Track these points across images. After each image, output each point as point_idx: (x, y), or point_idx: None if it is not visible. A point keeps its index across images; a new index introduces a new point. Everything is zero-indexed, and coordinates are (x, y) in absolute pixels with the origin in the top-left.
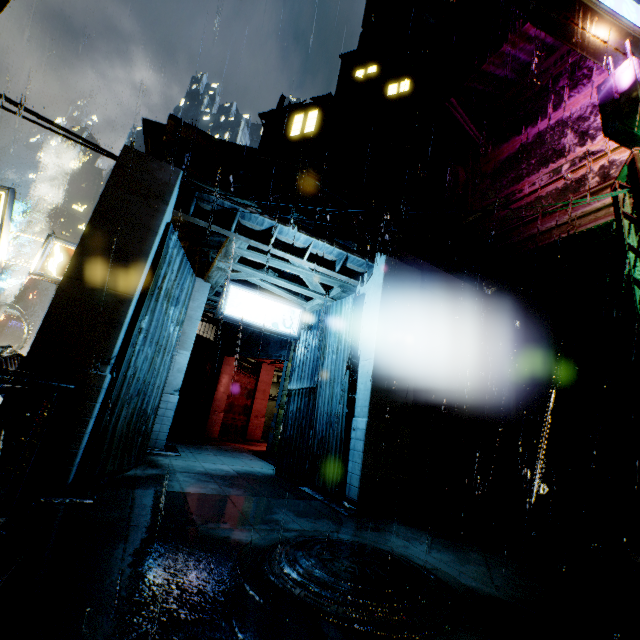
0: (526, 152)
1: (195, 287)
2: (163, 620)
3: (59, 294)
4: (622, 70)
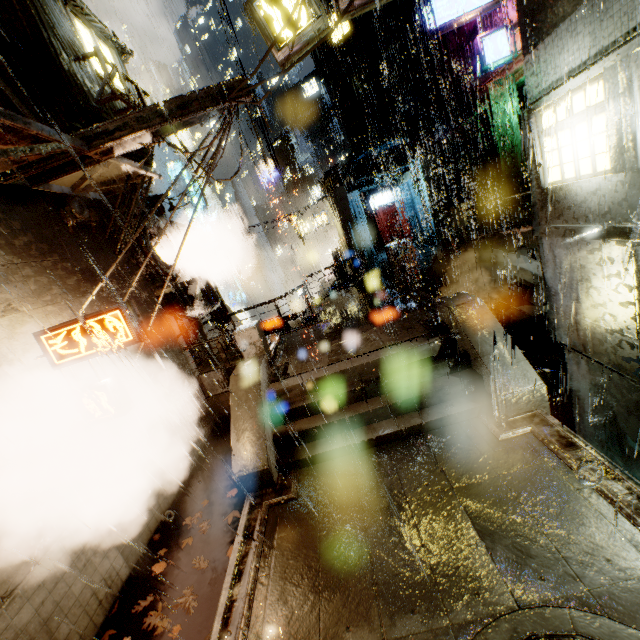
0: (476, 33)
1: (353, 196)
2: None
3: (345, 234)
4: (476, 42)
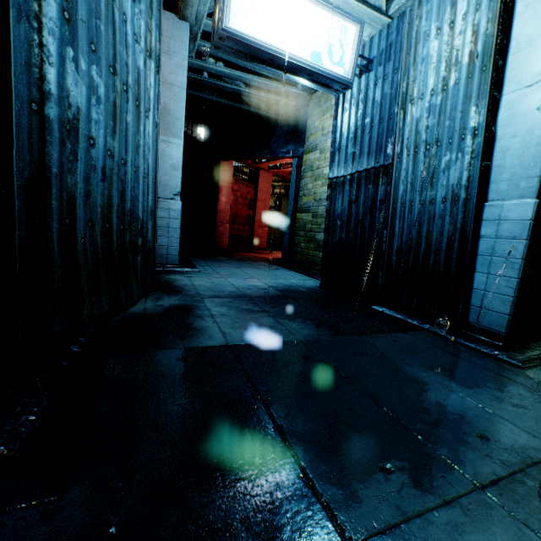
0: None
1: (166, 30)
2: None
3: None
4: None
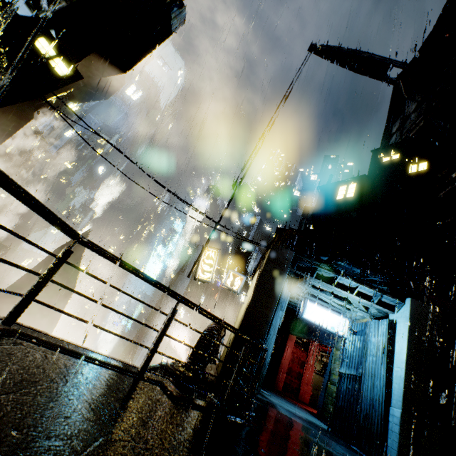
0: None
1: None
2: (316, 454)
3: (249, 306)
4: None
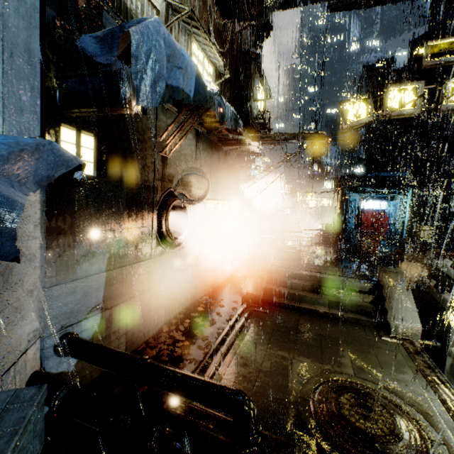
0: None
1: (354, 196)
2: None
3: (339, 216)
4: None
